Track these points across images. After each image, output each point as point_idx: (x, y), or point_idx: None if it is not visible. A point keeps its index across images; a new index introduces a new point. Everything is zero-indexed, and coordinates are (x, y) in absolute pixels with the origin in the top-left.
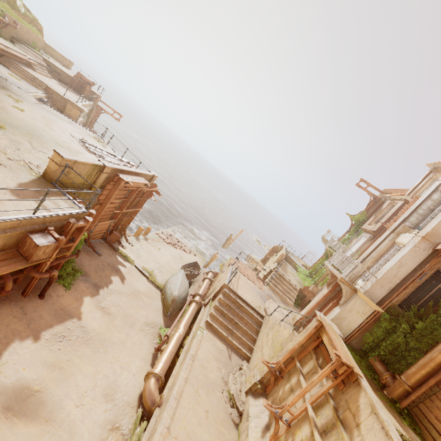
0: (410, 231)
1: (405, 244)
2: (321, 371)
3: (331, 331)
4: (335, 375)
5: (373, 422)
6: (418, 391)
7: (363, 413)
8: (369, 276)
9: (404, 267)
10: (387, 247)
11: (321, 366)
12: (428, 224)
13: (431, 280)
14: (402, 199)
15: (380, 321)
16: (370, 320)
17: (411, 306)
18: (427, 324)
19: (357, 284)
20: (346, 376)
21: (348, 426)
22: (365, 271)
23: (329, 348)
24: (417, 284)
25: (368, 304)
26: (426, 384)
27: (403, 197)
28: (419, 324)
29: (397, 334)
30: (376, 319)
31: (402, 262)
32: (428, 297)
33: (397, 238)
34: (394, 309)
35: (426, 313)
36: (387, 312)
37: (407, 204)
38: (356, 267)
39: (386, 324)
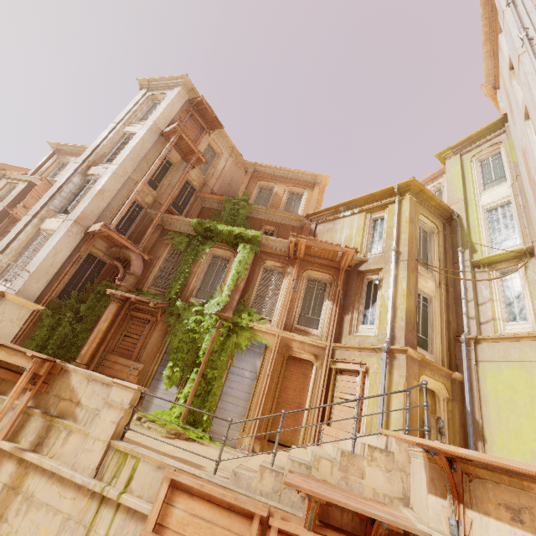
0: (56, 215)
1: (56, 230)
2: (14, 389)
3: (6, 342)
4: (30, 384)
5: (93, 388)
6: (93, 364)
7: (80, 389)
8: (20, 272)
9: (61, 254)
10: (32, 236)
11: (0, 392)
12: (78, 208)
13: (85, 263)
14: (26, 180)
15: (42, 320)
16: (30, 324)
17: (70, 294)
18: (89, 305)
19: (5, 285)
20: (48, 374)
21: (68, 413)
22: (6, 270)
23: (14, 359)
24: (74, 270)
25: (25, 305)
26: (99, 353)
27: (26, 177)
28: (83, 307)
29: (63, 326)
30: (37, 320)
31: (57, 249)
32: (84, 281)
33: (43, 223)
34: (55, 302)
35: (86, 295)
36: (49, 307)
37: (33, 187)
38: (0, 263)
39: (50, 320)
